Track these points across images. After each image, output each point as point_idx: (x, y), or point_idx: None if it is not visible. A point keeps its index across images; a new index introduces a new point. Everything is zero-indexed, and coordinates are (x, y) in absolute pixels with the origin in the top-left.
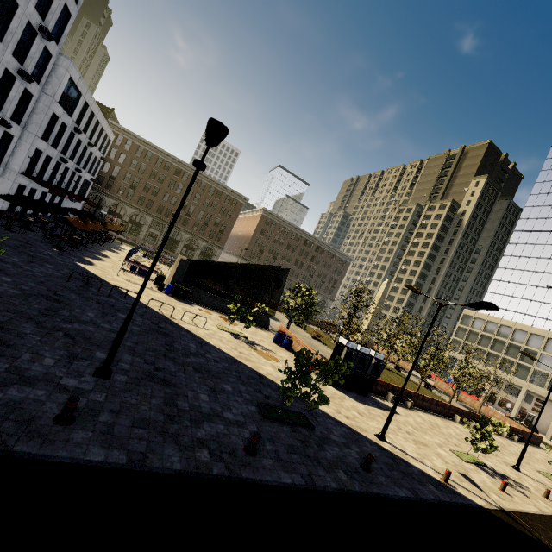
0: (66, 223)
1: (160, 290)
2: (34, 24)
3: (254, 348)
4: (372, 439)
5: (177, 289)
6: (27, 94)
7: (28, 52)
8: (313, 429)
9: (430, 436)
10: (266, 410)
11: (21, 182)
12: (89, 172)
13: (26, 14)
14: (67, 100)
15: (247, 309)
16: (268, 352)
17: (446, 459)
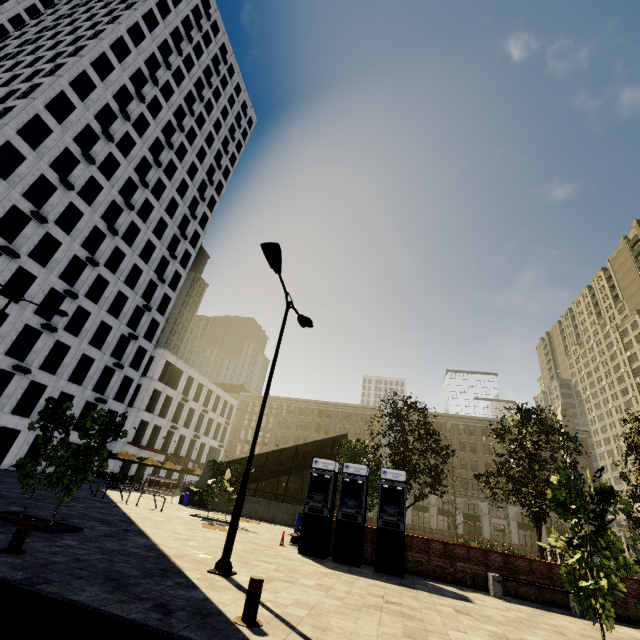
0: (110, 456)
1: (180, 502)
2: (127, 335)
3: (209, 524)
4: (182, 565)
5: (192, 494)
6: (130, 380)
7: (125, 352)
8: (48, 532)
9: (511, 629)
10: (9, 514)
11: (129, 451)
12: (216, 439)
13: (120, 331)
14: (170, 378)
15: (291, 505)
16: (239, 530)
17: (439, 639)
